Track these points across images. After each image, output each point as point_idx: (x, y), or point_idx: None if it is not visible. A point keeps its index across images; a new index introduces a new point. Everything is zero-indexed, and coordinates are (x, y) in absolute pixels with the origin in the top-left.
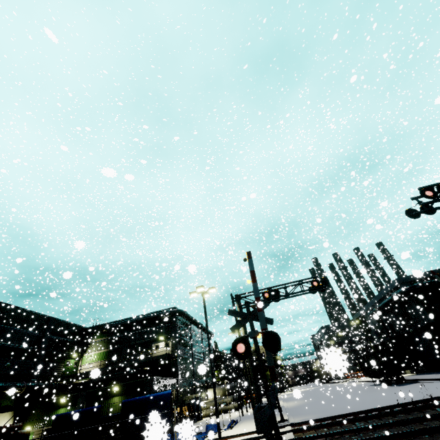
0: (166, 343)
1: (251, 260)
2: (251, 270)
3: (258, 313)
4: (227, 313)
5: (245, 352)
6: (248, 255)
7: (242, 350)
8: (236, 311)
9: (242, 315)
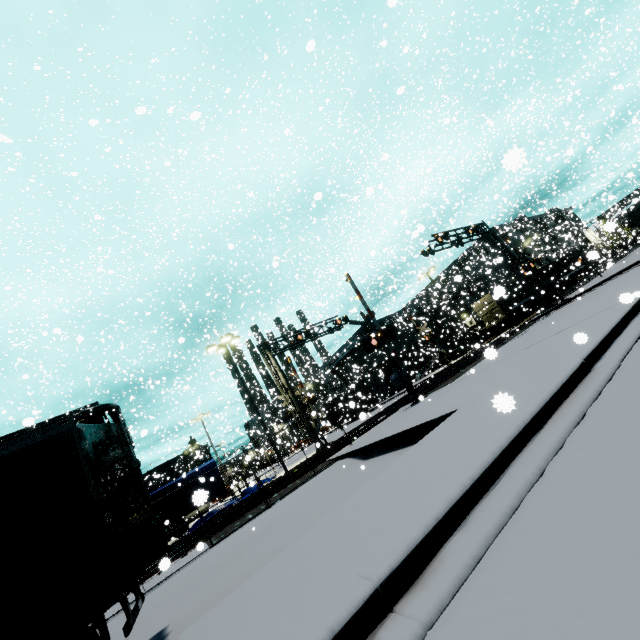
0: None
1: (352, 281)
2: (356, 289)
3: (372, 319)
4: (350, 323)
5: (377, 344)
6: (348, 277)
7: (376, 343)
8: (355, 321)
9: (360, 323)
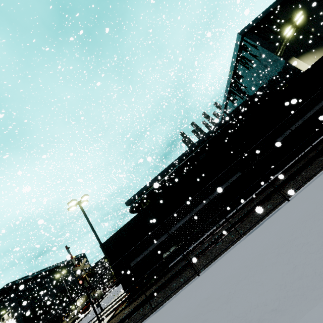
0: (8, 313)
1: None
2: None
3: None
4: None
5: None
6: None
7: None
8: None
9: None
